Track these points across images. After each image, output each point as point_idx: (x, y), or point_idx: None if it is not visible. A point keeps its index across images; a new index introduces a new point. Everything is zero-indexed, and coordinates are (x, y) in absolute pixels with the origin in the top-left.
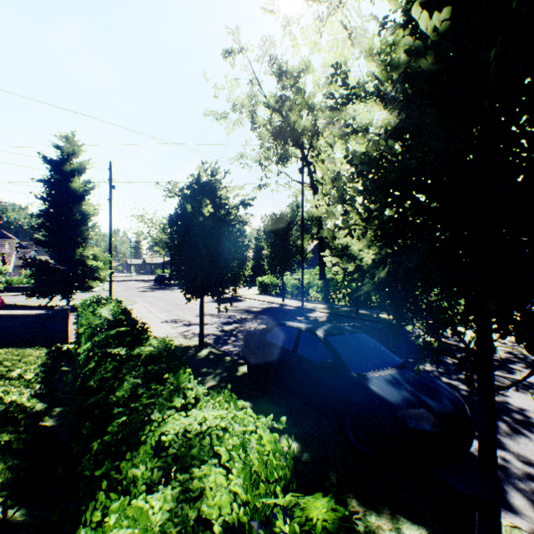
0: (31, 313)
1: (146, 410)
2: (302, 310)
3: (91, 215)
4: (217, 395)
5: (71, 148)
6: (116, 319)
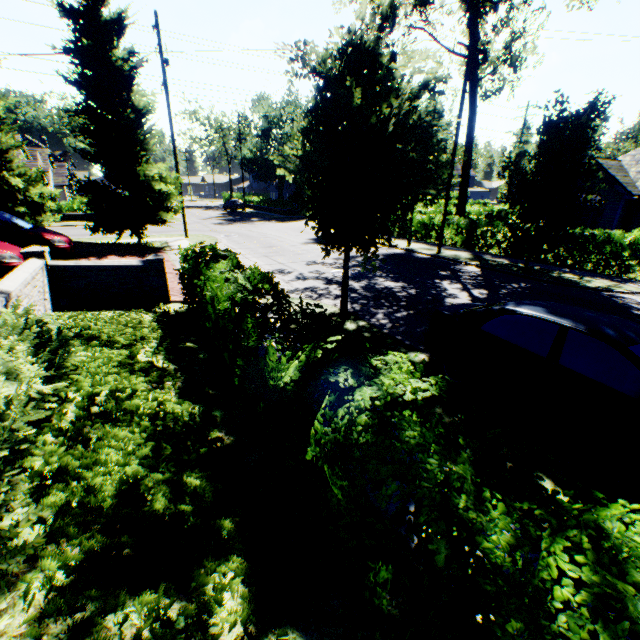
0: (119, 264)
1: None
2: (440, 261)
3: (145, 112)
4: None
5: None
6: (255, 290)
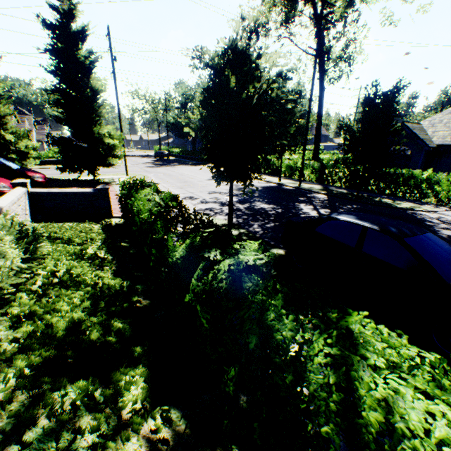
0: (78, 191)
1: (357, 379)
2: (300, 191)
3: (100, 91)
4: (442, 363)
5: (67, 8)
6: (167, 206)
